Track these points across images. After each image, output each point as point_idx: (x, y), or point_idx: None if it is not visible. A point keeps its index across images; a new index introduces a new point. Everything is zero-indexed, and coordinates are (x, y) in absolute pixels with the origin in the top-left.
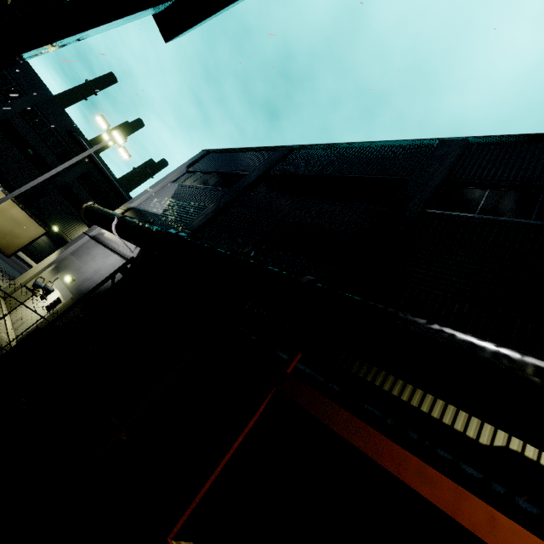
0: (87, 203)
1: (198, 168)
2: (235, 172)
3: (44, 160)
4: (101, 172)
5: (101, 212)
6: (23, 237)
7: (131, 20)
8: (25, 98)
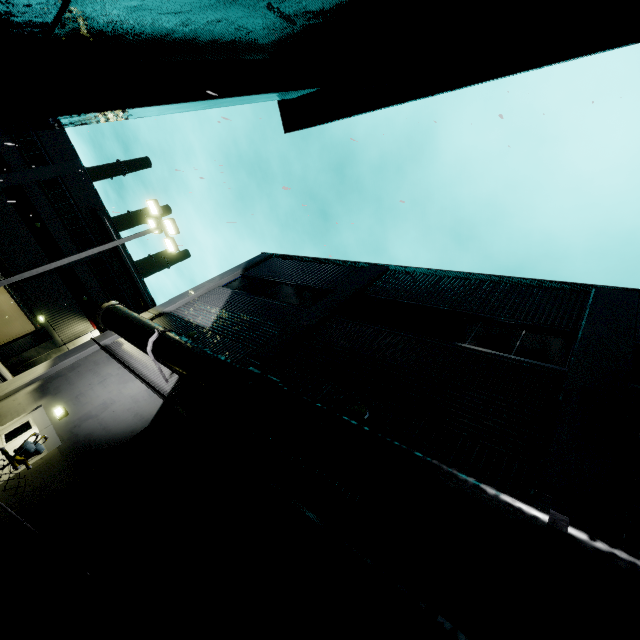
0: (110, 302)
1: (258, 274)
2: (312, 286)
3: (52, 236)
4: (120, 258)
5: (131, 318)
6: (1, 334)
7: (261, 100)
8: (51, 167)
